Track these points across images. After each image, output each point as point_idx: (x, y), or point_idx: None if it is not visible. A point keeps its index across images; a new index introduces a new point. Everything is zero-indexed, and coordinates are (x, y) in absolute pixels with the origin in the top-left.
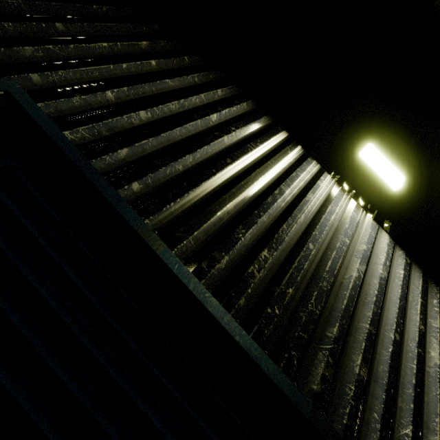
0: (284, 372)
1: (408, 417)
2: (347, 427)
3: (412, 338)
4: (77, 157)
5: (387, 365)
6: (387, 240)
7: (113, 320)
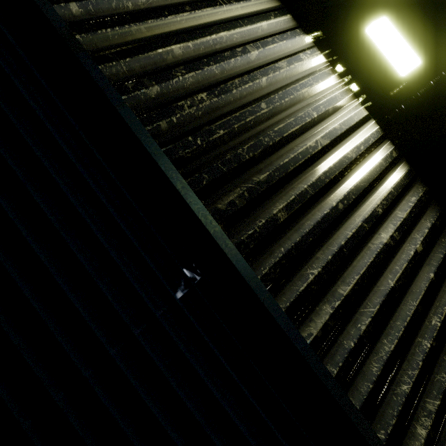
0: (189, 184)
1: (320, 262)
2: (243, 242)
3: (359, 213)
4: None
5: (314, 220)
6: (373, 129)
7: (53, 131)
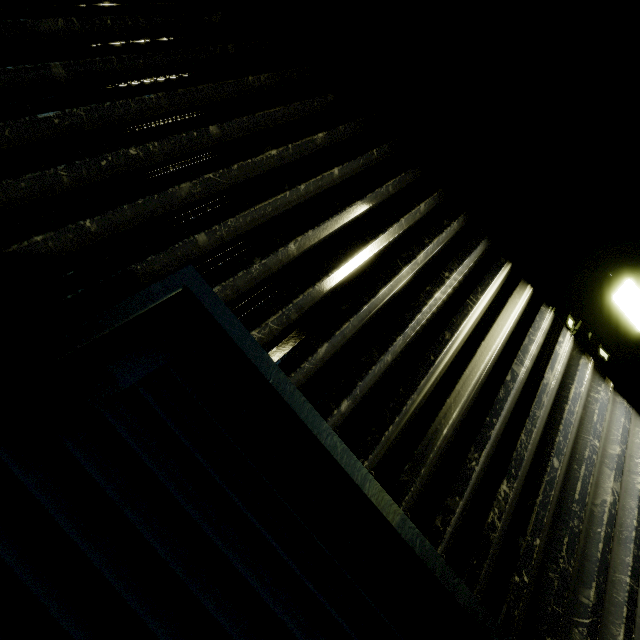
0: None
1: None
2: None
3: None
4: (283, 386)
5: None
6: None
7: (315, 590)
